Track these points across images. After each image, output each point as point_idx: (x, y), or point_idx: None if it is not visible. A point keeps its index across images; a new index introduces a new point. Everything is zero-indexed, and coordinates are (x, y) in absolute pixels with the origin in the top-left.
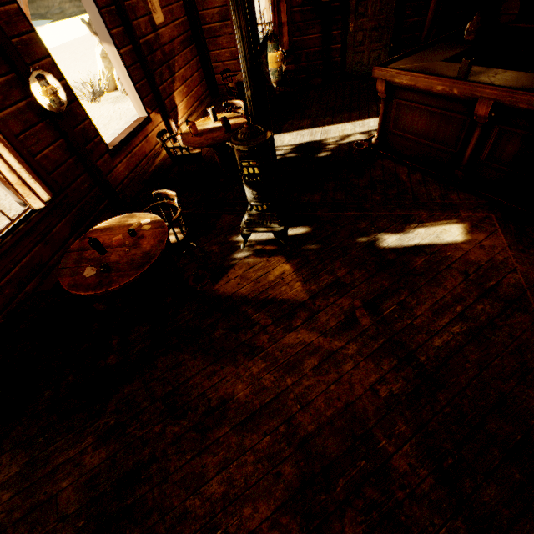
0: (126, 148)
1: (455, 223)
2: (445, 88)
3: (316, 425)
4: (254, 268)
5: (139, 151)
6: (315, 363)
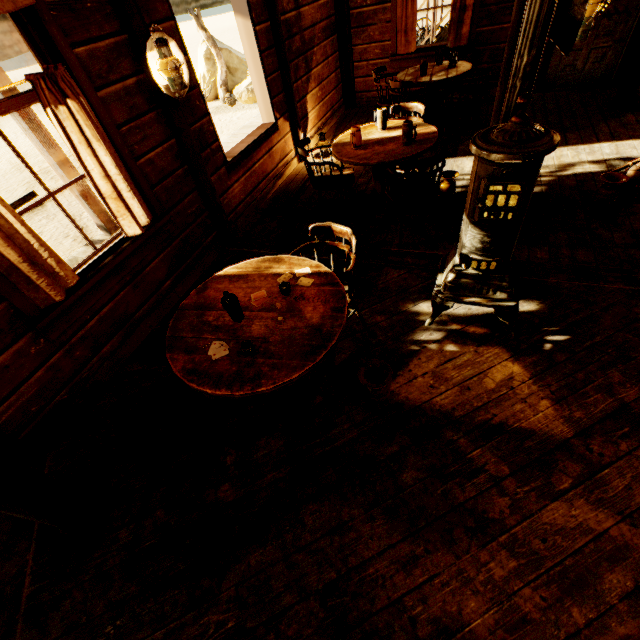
0: (245, 163)
1: None
2: None
3: None
4: (455, 362)
5: (260, 168)
6: (628, 584)
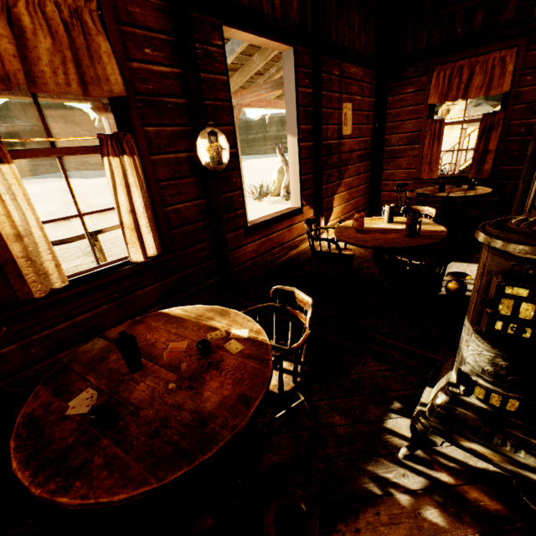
0: (264, 230)
1: None
2: None
3: None
4: None
5: (277, 237)
6: None
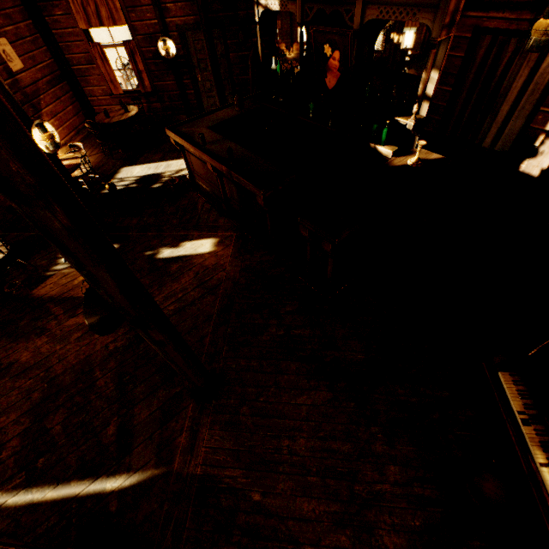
0: None
1: (211, 240)
2: (193, 151)
3: (64, 370)
4: (67, 276)
5: None
6: (80, 335)
